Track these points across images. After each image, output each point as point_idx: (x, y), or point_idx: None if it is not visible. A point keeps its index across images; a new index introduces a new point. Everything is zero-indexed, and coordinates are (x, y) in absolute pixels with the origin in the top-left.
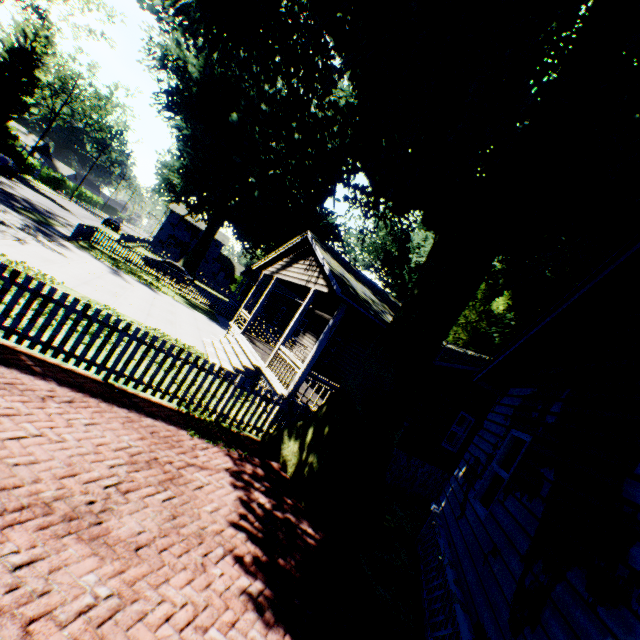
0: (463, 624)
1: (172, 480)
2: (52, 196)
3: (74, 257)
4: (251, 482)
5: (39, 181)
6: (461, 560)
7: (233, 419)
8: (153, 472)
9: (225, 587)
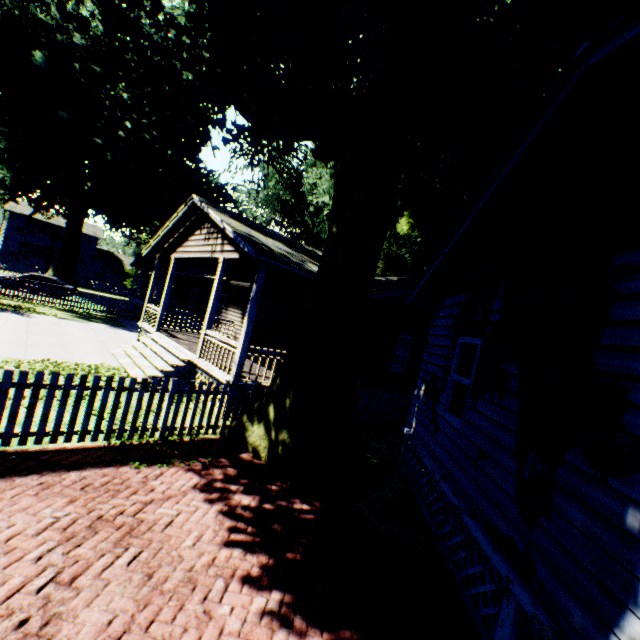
0: (477, 531)
1: (131, 533)
2: None
3: None
4: (227, 487)
5: None
6: (451, 471)
7: (181, 428)
8: (102, 536)
9: (241, 622)
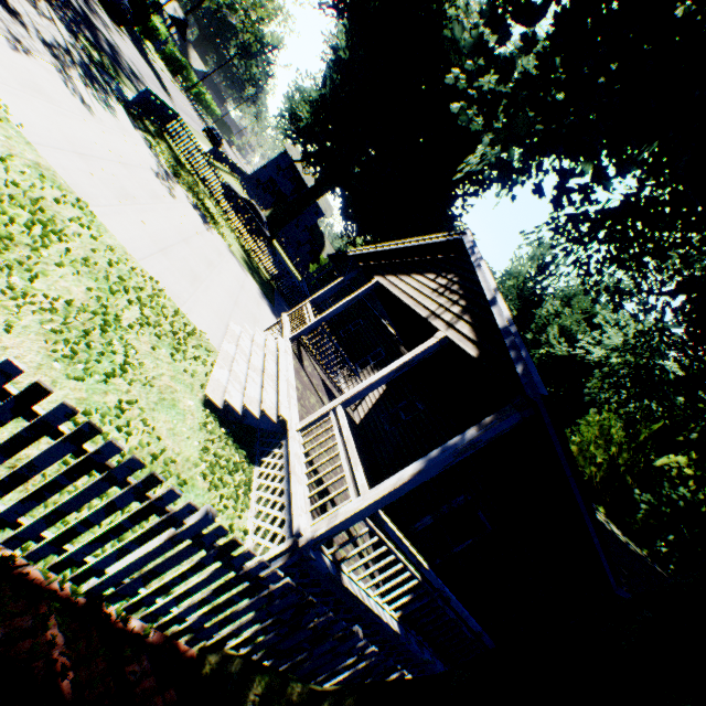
0: None
1: None
2: (162, 74)
3: (109, 122)
4: None
5: (159, 56)
6: None
7: (142, 600)
8: None
9: None
